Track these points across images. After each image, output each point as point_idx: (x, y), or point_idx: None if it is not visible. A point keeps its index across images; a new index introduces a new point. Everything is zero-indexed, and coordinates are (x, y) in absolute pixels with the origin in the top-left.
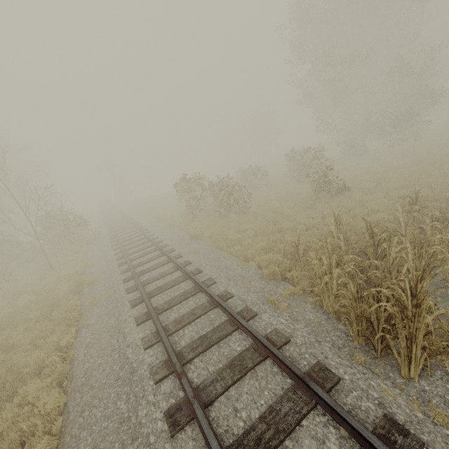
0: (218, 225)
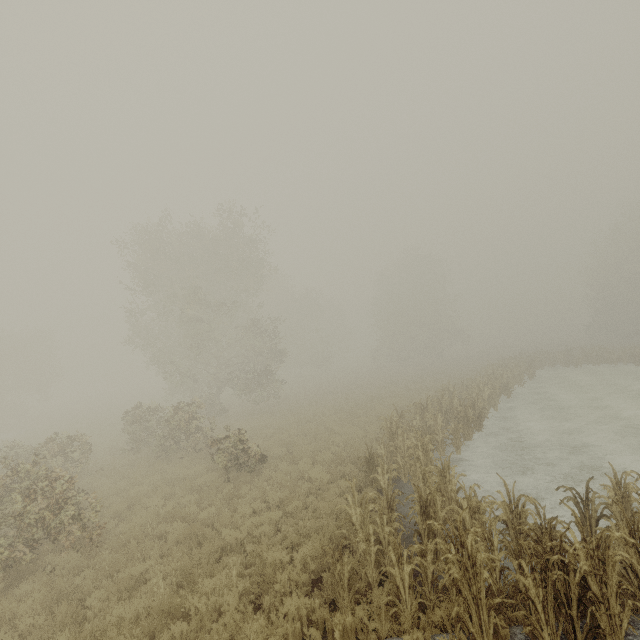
0: (37, 600)
